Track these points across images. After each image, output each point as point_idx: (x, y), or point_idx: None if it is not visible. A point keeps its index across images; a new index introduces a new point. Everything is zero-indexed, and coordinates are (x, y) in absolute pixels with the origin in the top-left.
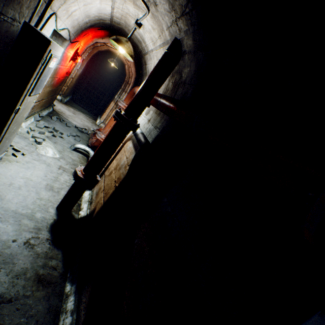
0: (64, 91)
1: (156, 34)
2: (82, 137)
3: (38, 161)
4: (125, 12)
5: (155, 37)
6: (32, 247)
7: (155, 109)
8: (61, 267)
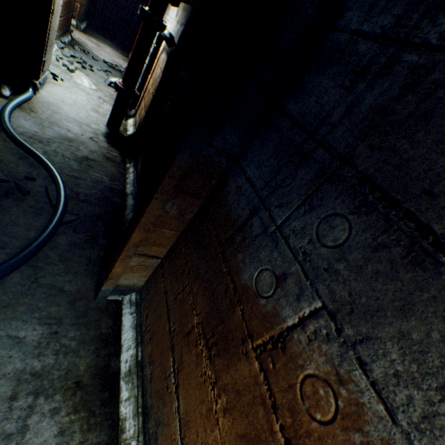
0: (78, 10)
1: None
2: (114, 75)
3: (78, 89)
4: None
5: None
6: (96, 142)
7: (182, 7)
8: (121, 158)
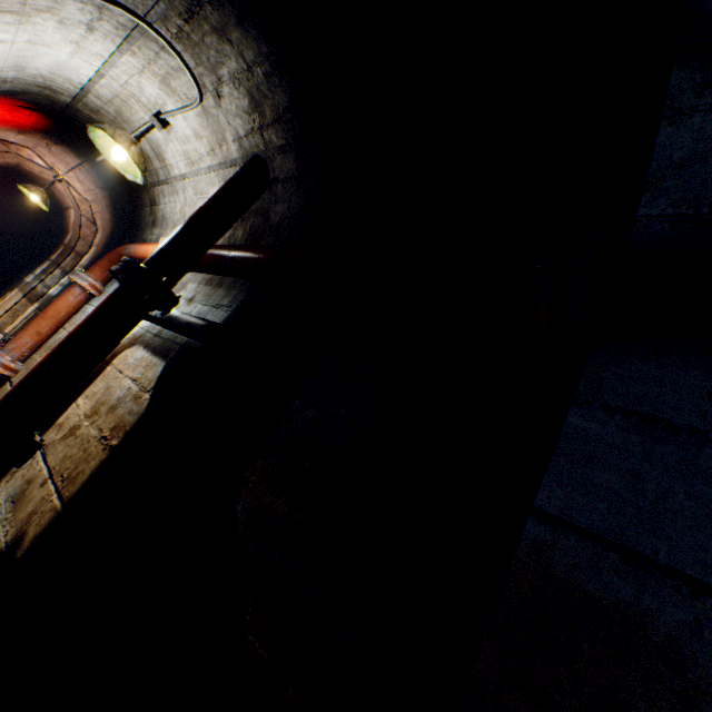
0: None
1: (203, 146)
2: None
3: None
4: (130, 93)
5: (198, 151)
6: None
7: (203, 279)
8: None
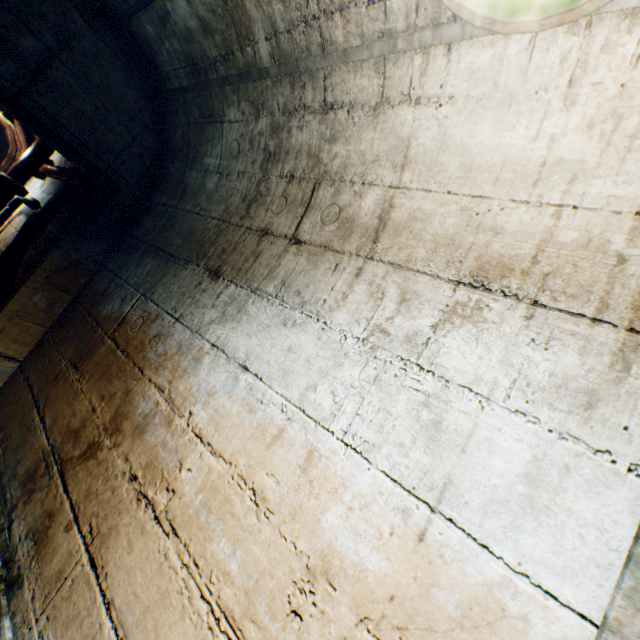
0: None
1: None
2: None
3: None
4: None
5: None
6: None
7: (51, 182)
8: None
